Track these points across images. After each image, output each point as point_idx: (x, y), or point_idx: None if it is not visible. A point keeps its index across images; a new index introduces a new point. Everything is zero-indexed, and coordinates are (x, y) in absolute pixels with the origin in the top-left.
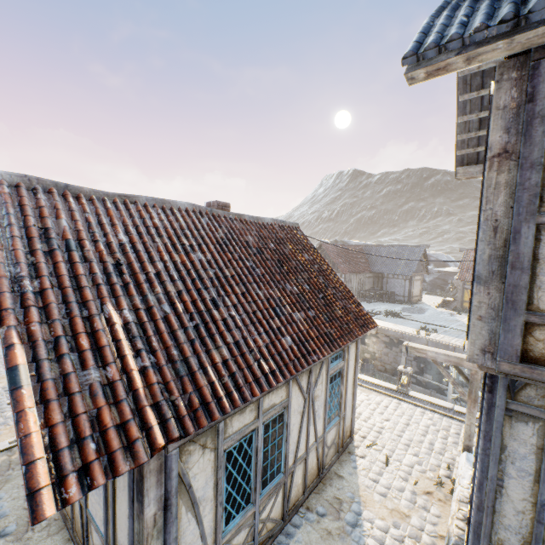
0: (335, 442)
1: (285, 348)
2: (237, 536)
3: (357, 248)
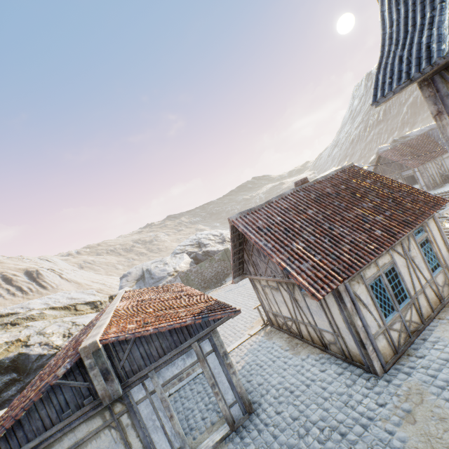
0: (447, 283)
1: (378, 236)
2: (394, 325)
3: (419, 138)
